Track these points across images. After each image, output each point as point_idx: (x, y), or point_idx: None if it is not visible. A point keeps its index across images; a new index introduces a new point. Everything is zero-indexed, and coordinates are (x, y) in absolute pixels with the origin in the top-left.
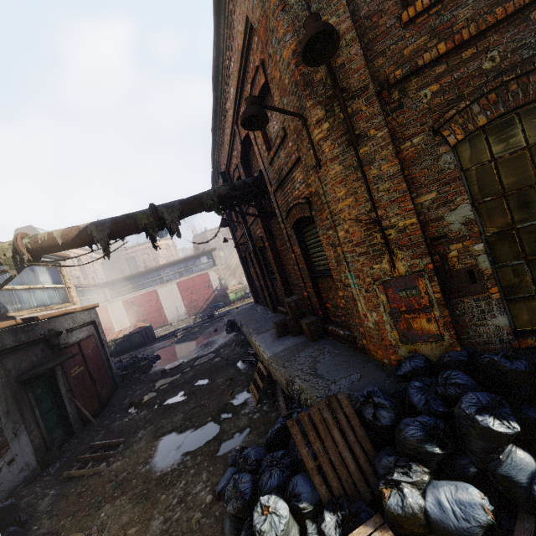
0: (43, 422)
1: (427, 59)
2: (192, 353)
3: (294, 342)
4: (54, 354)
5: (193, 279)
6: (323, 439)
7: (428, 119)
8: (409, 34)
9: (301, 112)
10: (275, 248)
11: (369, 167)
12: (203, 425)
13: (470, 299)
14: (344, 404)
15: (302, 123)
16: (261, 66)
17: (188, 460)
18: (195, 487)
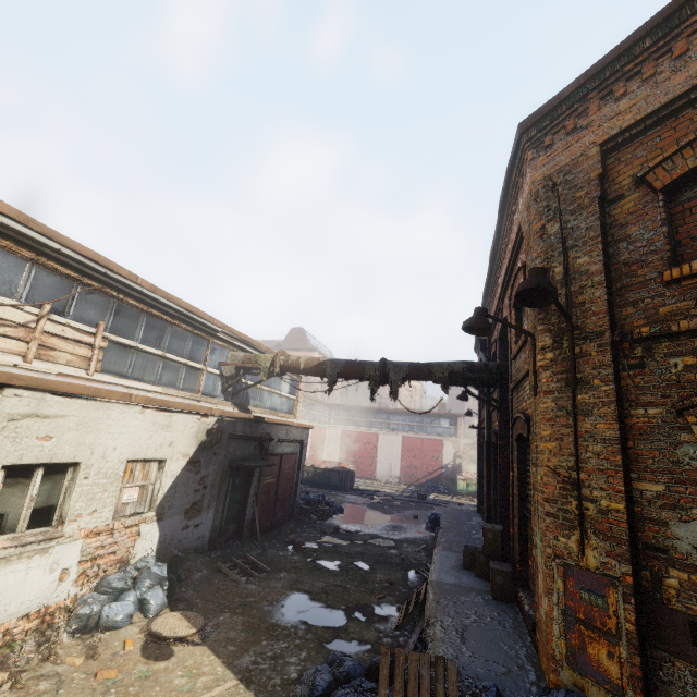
0: (228, 509)
1: (683, 327)
2: (375, 526)
3: (472, 583)
4: (260, 455)
5: (423, 440)
6: (408, 696)
7: (673, 393)
8: (670, 294)
9: (534, 330)
10: (507, 453)
11: (584, 418)
12: (334, 609)
13: (684, 666)
14: (451, 677)
15: (531, 342)
16: (522, 268)
17: (301, 628)
18: (290, 657)
